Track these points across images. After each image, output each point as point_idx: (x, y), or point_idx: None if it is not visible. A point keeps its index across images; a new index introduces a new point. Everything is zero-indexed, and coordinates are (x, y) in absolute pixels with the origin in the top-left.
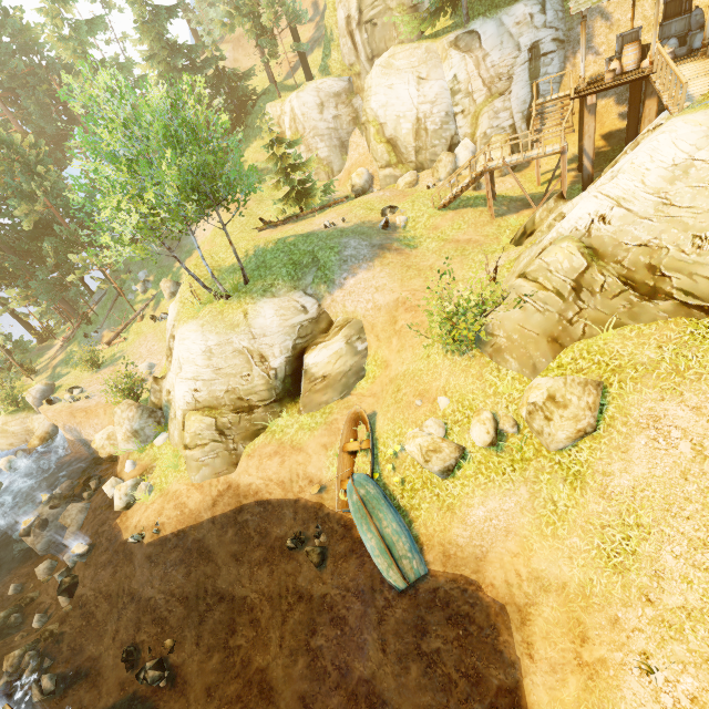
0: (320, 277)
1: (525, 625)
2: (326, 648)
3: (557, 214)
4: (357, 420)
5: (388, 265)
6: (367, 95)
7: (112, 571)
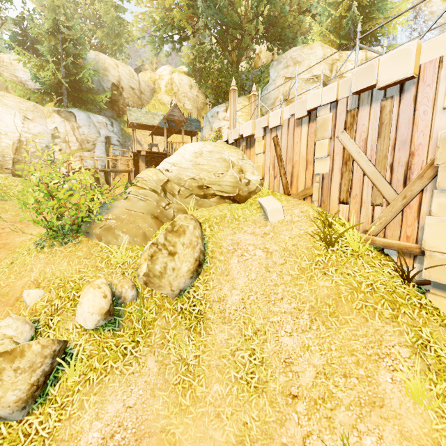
0: None
1: None
2: None
3: None
4: None
5: None
6: None
7: None
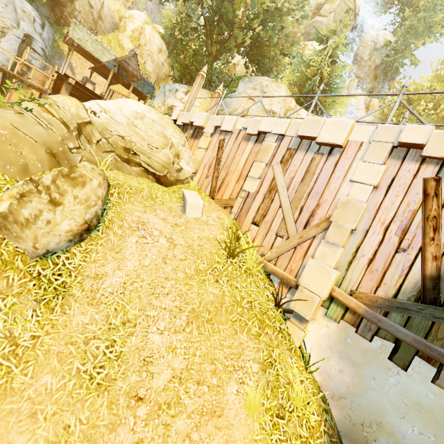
0: None
1: None
2: None
3: None
4: None
5: None
6: None
7: None
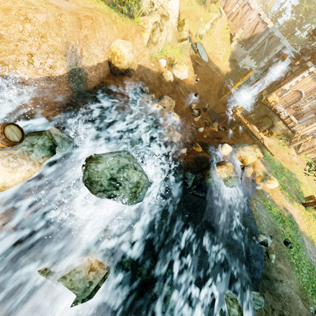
0: None
1: (211, 59)
2: (207, 79)
3: None
4: None
5: None
6: None
7: None
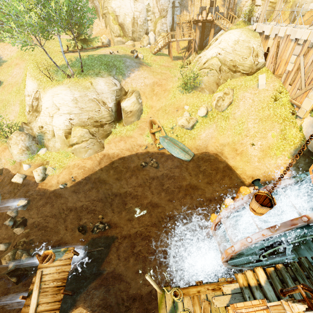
0: (118, 72)
1: (223, 154)
2: (170, 186)
3: (198, 57)
4: (151, 123)
5: (145, 70)
6: (108, 0)
7: (50, 205)
